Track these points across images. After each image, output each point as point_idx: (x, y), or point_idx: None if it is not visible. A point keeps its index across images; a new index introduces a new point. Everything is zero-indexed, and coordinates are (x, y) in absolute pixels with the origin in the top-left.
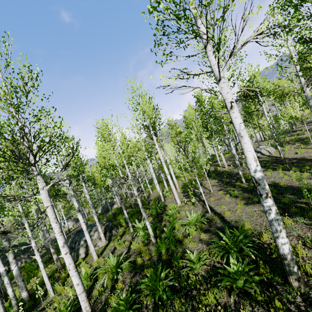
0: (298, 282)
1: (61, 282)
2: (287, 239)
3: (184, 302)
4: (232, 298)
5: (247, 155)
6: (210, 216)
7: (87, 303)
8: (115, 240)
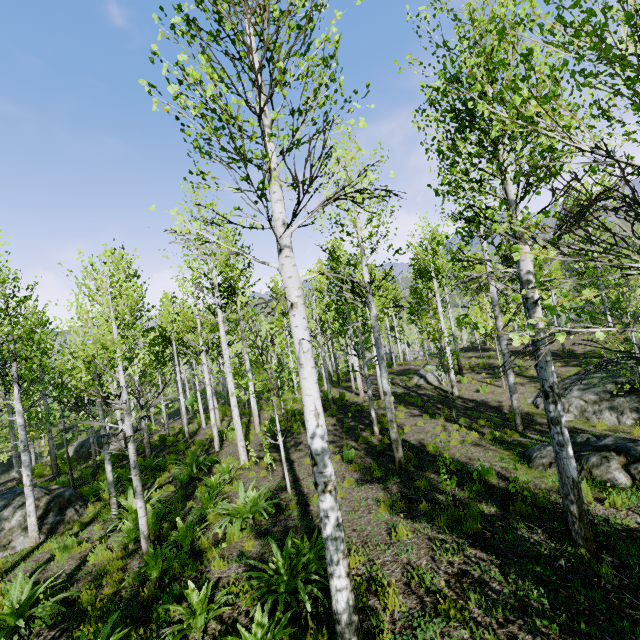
0: None
1: None
2: (348, 579)
3: None
4: None
5: (306, 402)
6: (287, 498)
7: None
8: (64, 534)
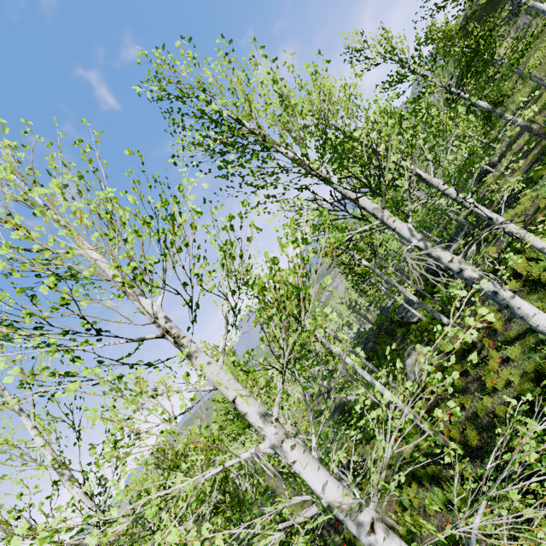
0: None
1: None
2: None
3: None
4: None
5: None
6: None
7: None
8: None
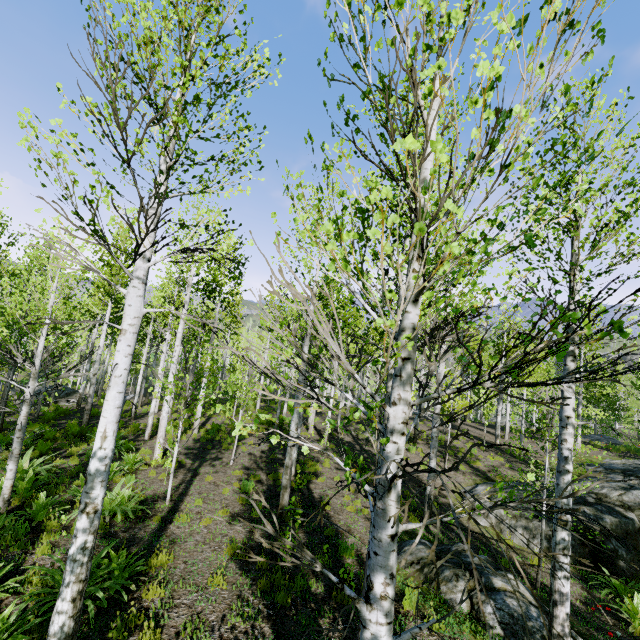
0: None
1: None
2: (72, 605)
3: None
4: None
5: (100, 422)
6: (160, 508)
7: None
8: None
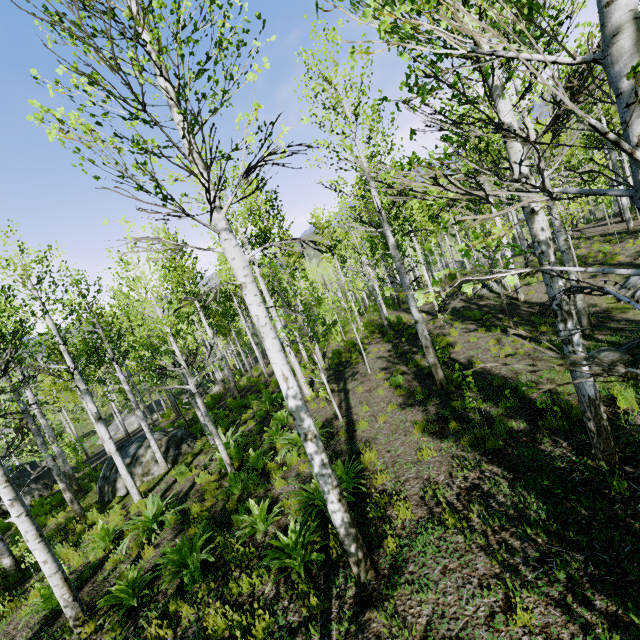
0: (357, 568)
1: (72, 542)
2: (340, 504)
3: (215, 587)
4: (269, 587)
5: (274, 369)
6: (338, 426)
7: (66, 589)
8: (183, 463)
